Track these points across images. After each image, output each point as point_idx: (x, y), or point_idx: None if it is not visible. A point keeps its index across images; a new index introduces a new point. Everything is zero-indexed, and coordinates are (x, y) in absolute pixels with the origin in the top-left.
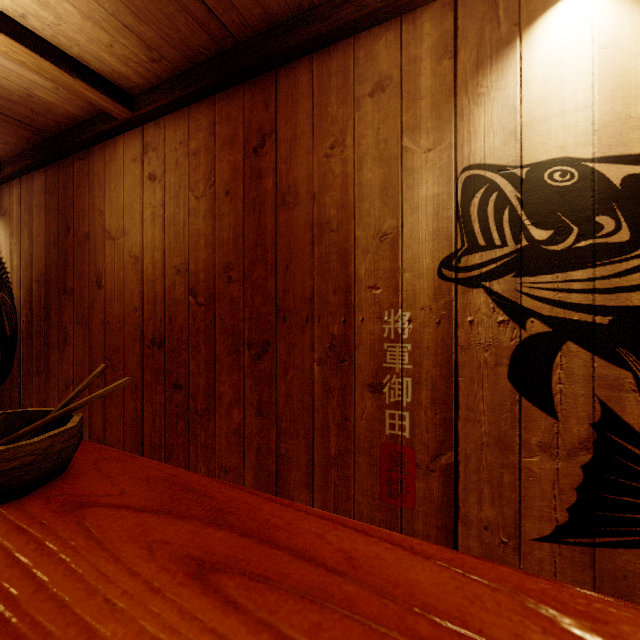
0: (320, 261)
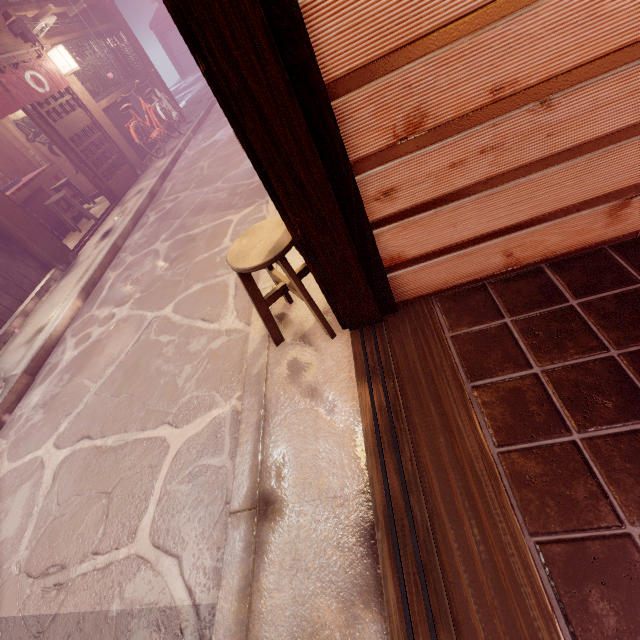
0: (9, 147)
